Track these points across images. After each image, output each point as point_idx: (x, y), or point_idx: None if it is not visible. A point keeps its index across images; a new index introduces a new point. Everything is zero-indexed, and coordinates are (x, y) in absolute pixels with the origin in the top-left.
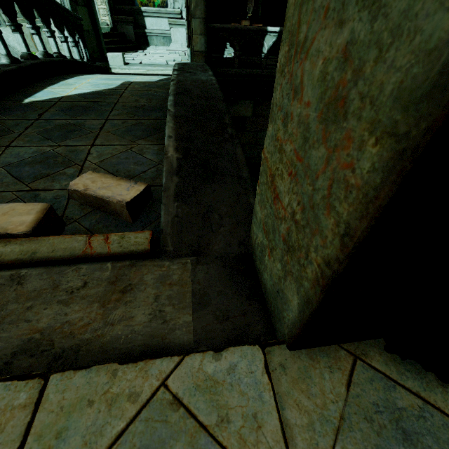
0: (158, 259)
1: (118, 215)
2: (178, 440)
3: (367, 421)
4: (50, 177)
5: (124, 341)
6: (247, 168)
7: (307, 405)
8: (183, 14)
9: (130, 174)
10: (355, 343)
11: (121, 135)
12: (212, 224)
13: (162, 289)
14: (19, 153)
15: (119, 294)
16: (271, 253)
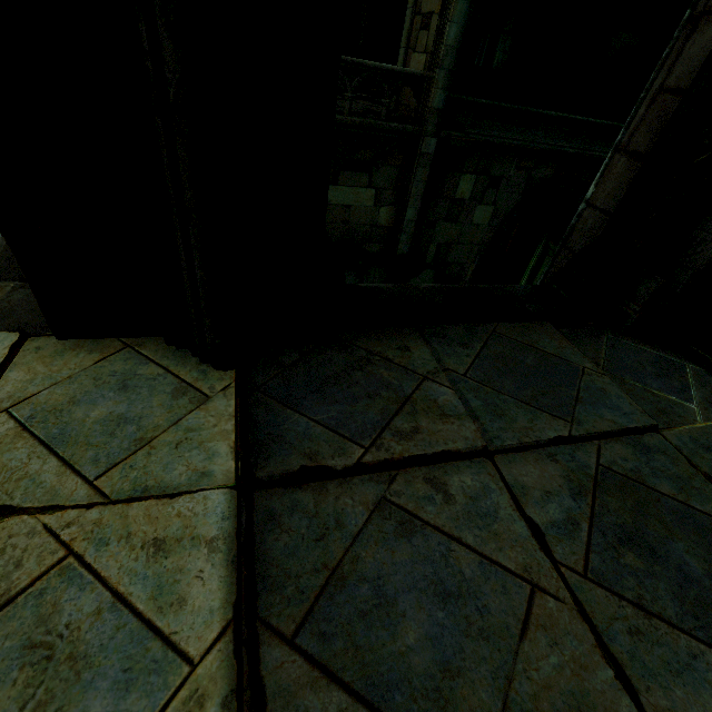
0: None
1: None
2: None
3: (95, 380)
4: None
5: None
6: None
7: (40, 370)
8: None
9: None
10: (138, 338)
11: None
12: None
13: None
14: None
15: None
16: None
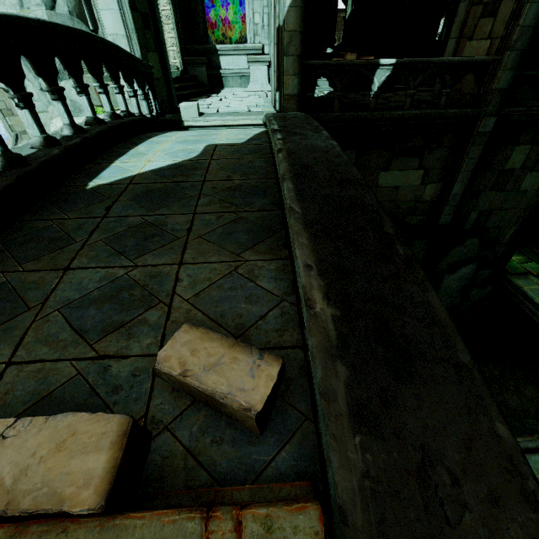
0: None
1: (235, 419)
2: None
3: None
4: (125, 328)
5: None
6: (460, 337)
7: None
8: (265, 49)
9: (241, 321)
10: None
11: (217, 241)
12: (444, 502)
13: None
14: (82, 282)
15: None
16: None
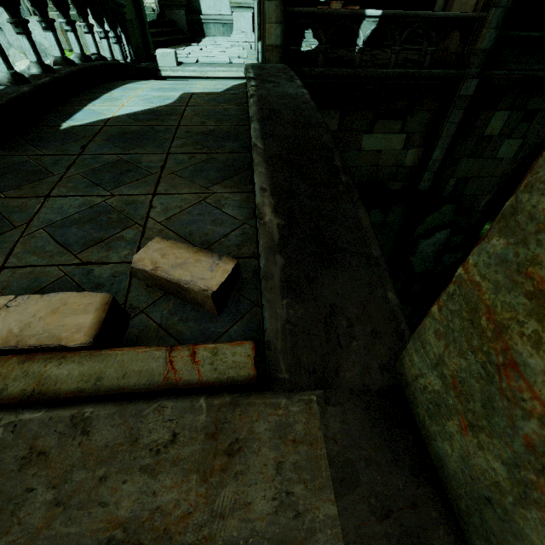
0: (270, 392)
1: (198, 304)
2: None
3: None
4: (105, 243)
5: None
6: (376, 240)
7: None
8: None
9: (207, 239)
10: None
11: (189, 177)
12: (340, 336)
13: (284, 450)
14: (63, 207)
15: (224, 457)
16: (470, 429)
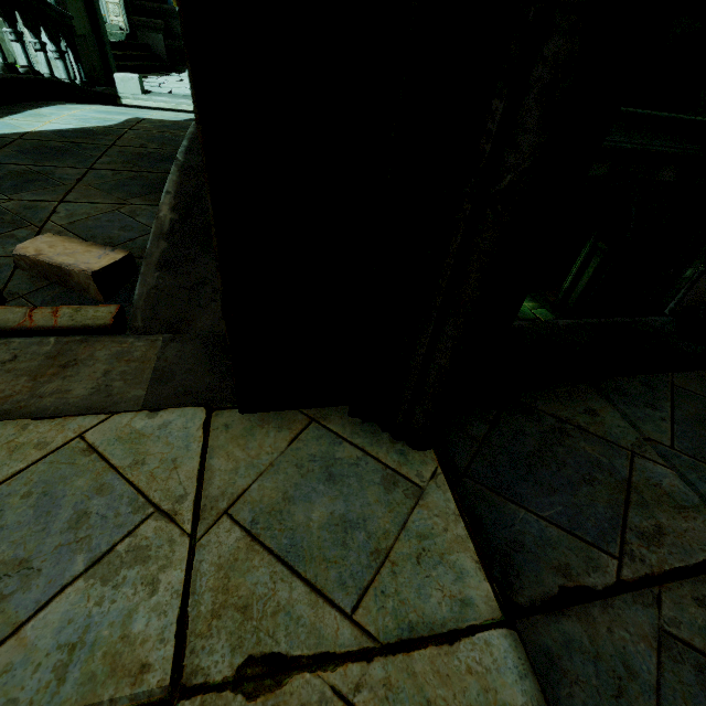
0: (121, 335)
1: (84, 290)
2: (82, 477)
3: (297, 467)
4: None
5: (53, 412)
6: None
7: (239, 456)
8: None
9: (111, 241)
10: (319, 409)
11: (107, 190)
12: (202, 299)
13: (116, 365)
14: None
15: (58, 368)
16: None
